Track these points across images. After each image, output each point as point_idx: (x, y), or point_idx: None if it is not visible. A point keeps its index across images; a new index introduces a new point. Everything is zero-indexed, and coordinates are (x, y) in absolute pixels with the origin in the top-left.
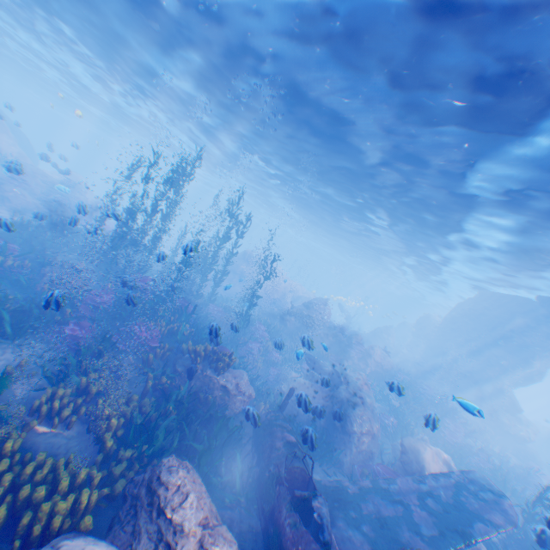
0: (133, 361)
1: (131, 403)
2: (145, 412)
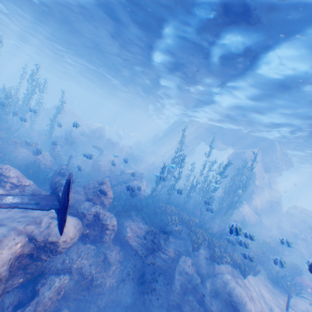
0: None
1: None
2: None
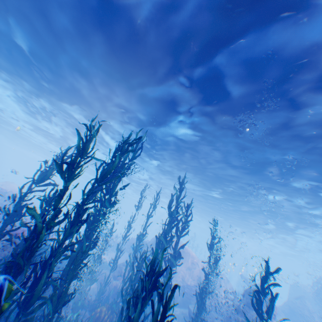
0: None
1: None
2: None
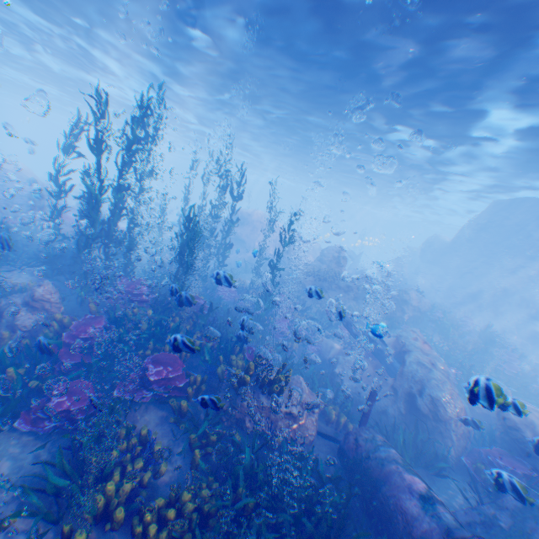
0: (160, 414)
1: (183, 509)
2: (208, 514)
